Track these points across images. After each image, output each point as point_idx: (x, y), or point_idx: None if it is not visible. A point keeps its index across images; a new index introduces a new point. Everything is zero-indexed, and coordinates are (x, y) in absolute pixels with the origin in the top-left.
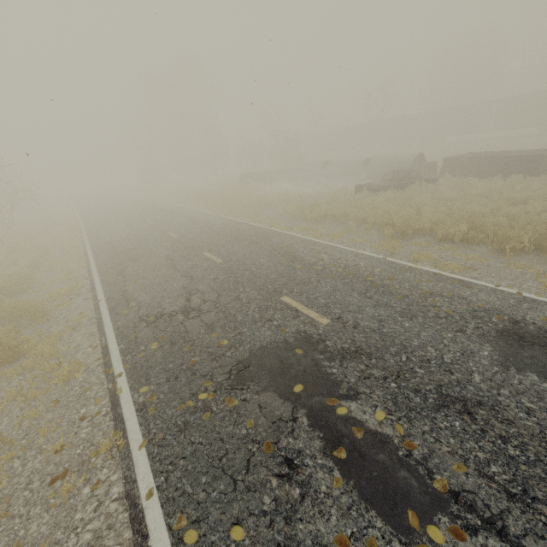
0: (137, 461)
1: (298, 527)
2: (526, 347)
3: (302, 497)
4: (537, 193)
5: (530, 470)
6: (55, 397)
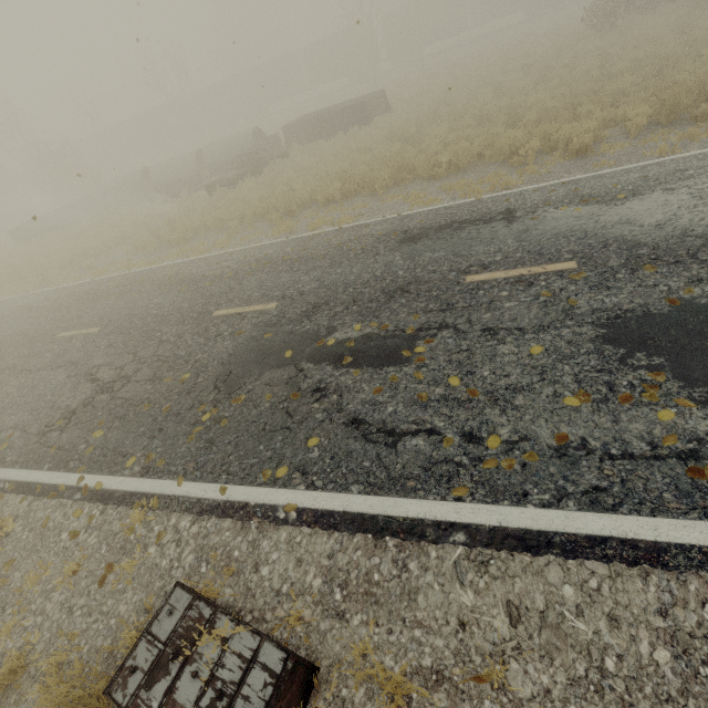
0: (186, 492)
1: (349, 408)
2: (418, 242)
3: (340, 395)
4: (375, 139)
5: (446, 295)
6: (0, 564)
